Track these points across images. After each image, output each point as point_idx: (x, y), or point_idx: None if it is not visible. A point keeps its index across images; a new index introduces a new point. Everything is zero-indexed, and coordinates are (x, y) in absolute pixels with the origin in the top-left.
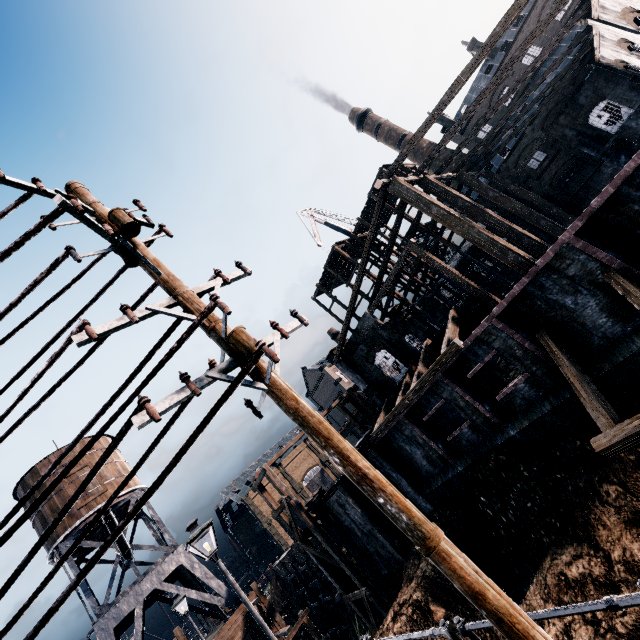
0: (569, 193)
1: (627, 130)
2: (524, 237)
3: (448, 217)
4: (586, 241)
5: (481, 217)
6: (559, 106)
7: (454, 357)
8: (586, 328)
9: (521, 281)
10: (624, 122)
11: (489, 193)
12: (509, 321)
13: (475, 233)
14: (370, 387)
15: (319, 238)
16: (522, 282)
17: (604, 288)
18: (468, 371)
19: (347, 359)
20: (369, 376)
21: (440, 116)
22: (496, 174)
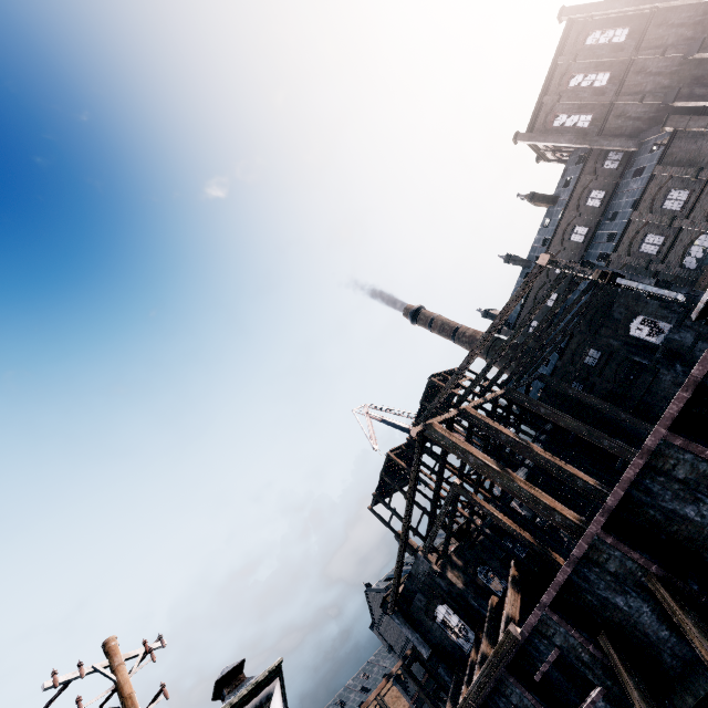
0: (633, 398)
1: (672, 342)
2: (577, 479)
3: (486, 467)
4: (615, 537)
5: (527, 453)
6: (600, 311)
7: (514, 648)
8: (650, 639)
9: (563, 569)
10: (666, 335)
11: (540, 409)
12: (564, 613)
13: (516, 487)
14: (434, 654)
15: (375, 440)
16: (564, 570)
17: (652, 593)
18: (534, 670)
19: (404, 610)
20: (432, 637)
21: (489, 313)
22: (550, 377)
